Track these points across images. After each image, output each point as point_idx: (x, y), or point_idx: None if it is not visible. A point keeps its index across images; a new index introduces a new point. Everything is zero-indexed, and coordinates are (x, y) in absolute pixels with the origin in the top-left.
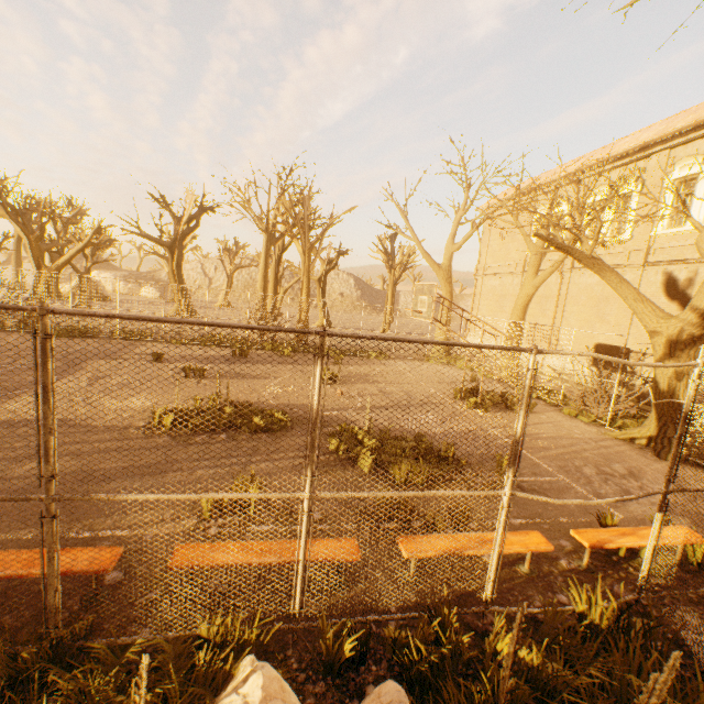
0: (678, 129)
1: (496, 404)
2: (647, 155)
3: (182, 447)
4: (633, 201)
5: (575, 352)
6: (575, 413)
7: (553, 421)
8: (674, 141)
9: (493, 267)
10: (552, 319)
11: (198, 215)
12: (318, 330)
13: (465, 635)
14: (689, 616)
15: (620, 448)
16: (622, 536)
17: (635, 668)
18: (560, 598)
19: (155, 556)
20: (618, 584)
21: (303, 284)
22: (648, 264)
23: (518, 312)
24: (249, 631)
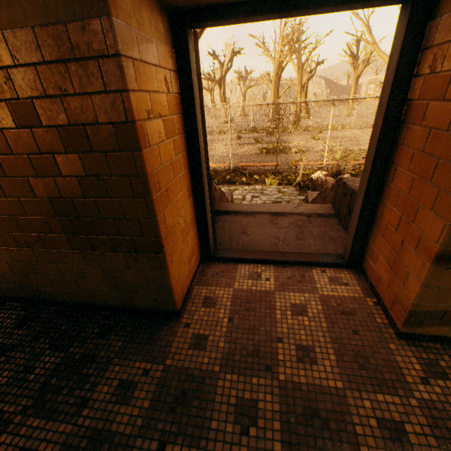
0: None
1: None
2: None
3: (272, 157)
4: None
5: None
6: None
7: None
8: None
9: None
10: None
11: (231, 58)
12: (333, 100)
13: None
14: None
15: None
16: None
17: None
18: None
19: (283, 170)
20: None
21: (297, 91)
22: None
23: None
24: (313, 172)
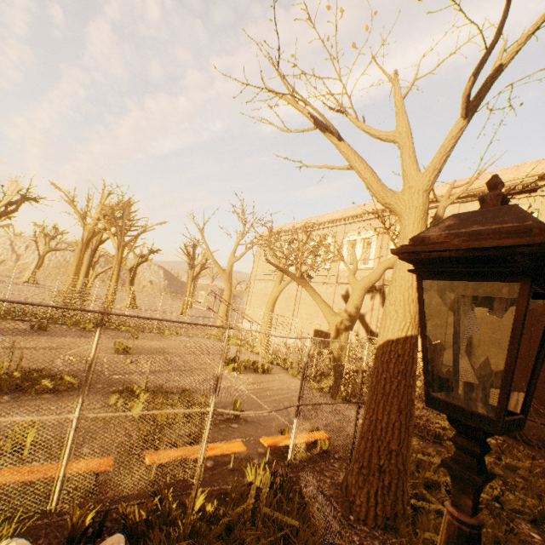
0: (347, 216)
1: (249, 368)
2: (336, 225)
3: None
4: (331, 248)
5: (249, 329)
6: (296, 373)
7: (282, 379)
8: (347, 221)
9: (261, 275)
10: (293, 312)
11: (20, 201)
12: (101, 310)
13: (175, 502)
14: (312, 478)
15: (314, 393)
16: (287, 438)
17: (269, 504)
18: (246, 480)
19: None
20: (282, 468)
21: (114, 272)
22: (338, 284)
23: (270, 306)
24: (8, 527)
